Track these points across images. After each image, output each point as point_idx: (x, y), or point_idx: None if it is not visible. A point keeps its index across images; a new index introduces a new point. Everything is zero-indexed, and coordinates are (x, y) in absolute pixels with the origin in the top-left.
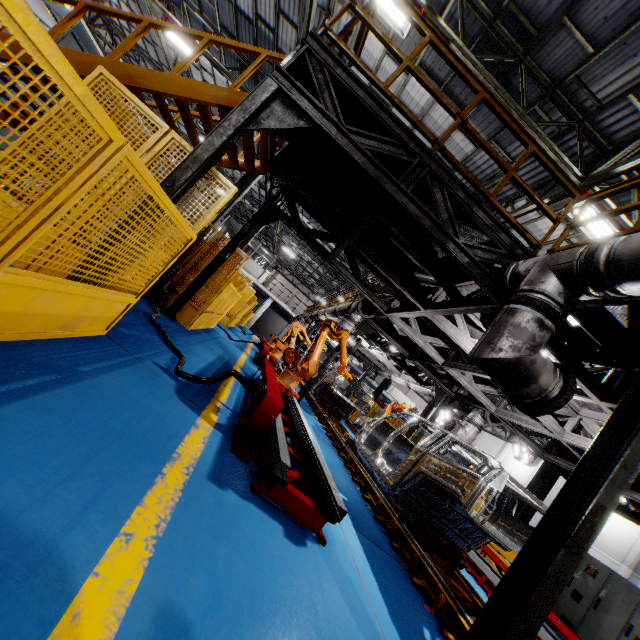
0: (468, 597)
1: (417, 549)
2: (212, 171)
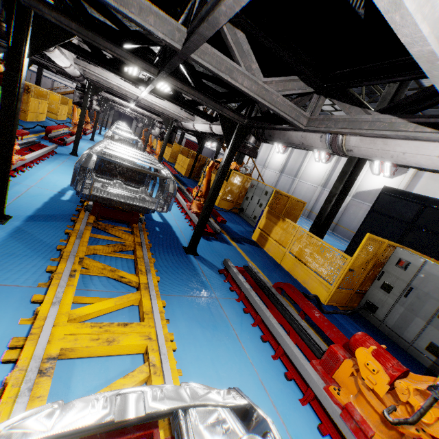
0: None
1: None
2: None
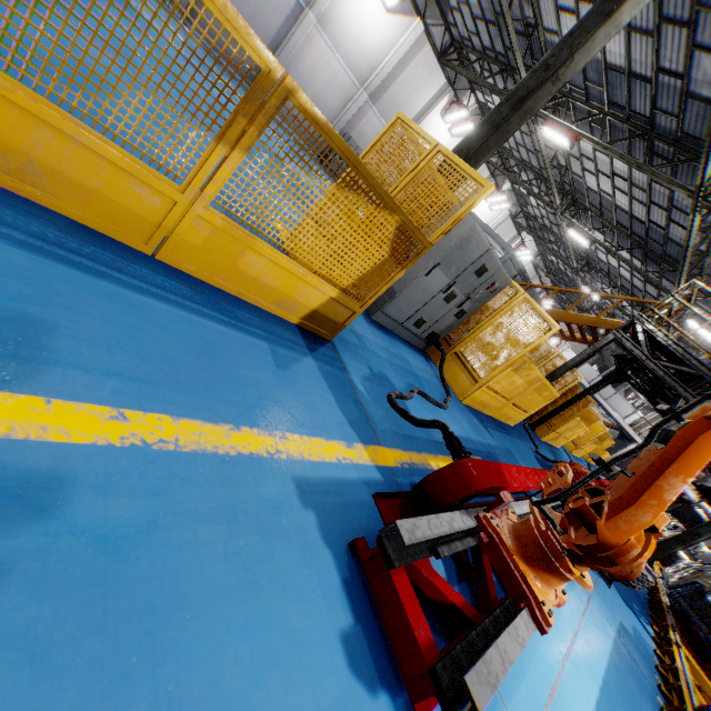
0: (709, 677)
1: (668, 616)
2: (573, 369)
